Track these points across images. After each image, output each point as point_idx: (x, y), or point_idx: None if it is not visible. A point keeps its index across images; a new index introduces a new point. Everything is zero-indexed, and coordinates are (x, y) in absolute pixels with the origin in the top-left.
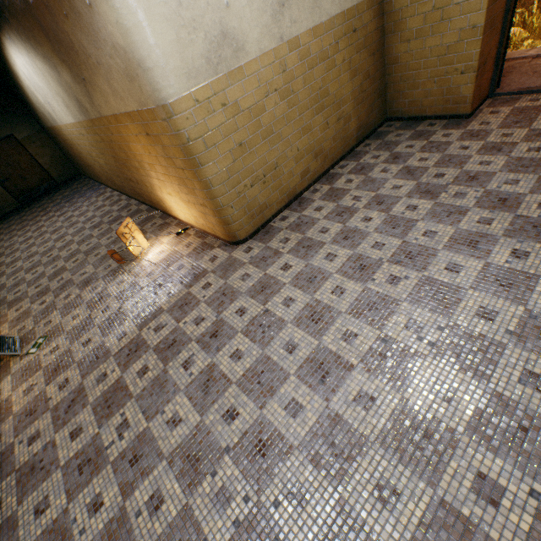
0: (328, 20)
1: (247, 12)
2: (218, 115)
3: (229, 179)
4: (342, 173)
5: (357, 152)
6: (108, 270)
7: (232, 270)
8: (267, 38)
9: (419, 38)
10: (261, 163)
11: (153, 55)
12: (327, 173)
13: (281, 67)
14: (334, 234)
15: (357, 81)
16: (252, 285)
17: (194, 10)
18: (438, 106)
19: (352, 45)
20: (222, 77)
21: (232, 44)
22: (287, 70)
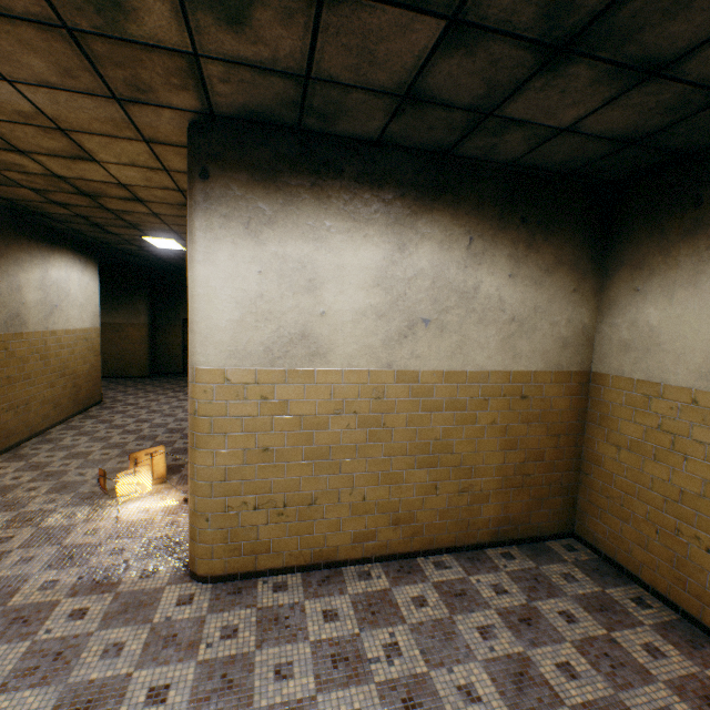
0: (477, 371)
1: (348, 326)
2: (250, 404)
3: (224, 481)
4: (428, 576)
5: (484, 556)
6: (95, 488)
7: (129, 615)
8: (367, 357)
9: (635, 452)
10: (289, 486)
11: (203, 322)
12: (411, 557)
13: (377, 392)
14: (282, 697)
15: (514, 455)
16: (93, 677)
17: (277, 305)
18: (661, 576)
19: (515, 410)
20: (279, 370)
21: (311, 346)
22: (385, 398)
